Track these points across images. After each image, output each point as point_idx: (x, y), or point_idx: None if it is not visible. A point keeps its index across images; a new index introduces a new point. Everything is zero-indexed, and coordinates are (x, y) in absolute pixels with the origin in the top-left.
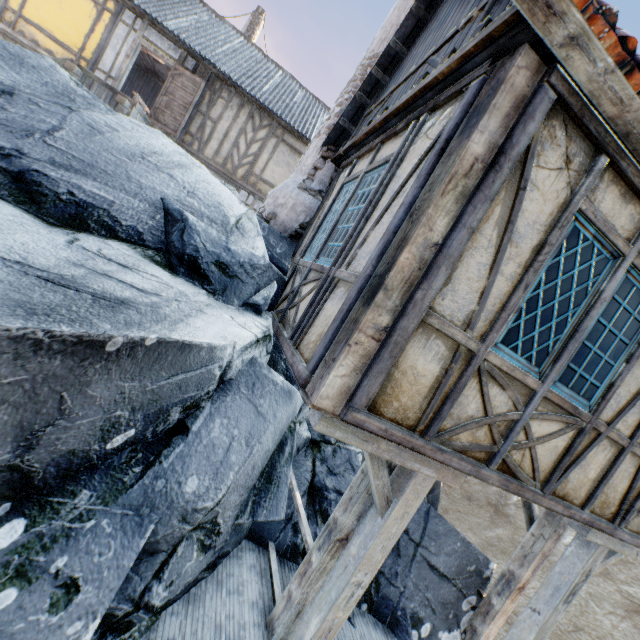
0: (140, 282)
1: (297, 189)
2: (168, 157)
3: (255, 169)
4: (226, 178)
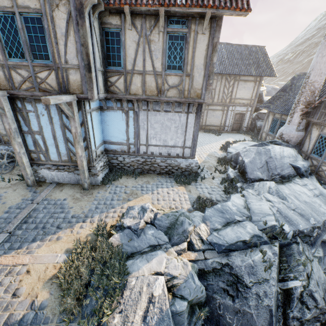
0: (311, 187)
1: (296, 132)
2: (281, 152)
3: (232, 96)
4: (223, 106)
